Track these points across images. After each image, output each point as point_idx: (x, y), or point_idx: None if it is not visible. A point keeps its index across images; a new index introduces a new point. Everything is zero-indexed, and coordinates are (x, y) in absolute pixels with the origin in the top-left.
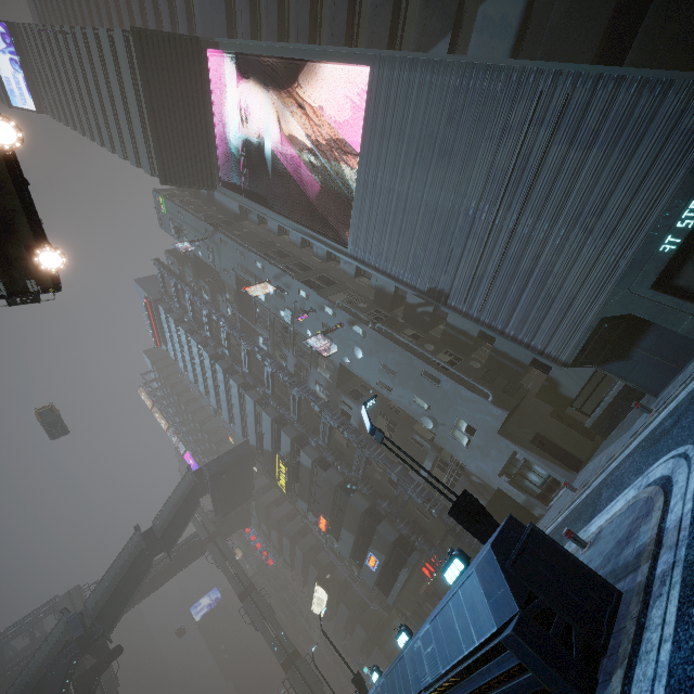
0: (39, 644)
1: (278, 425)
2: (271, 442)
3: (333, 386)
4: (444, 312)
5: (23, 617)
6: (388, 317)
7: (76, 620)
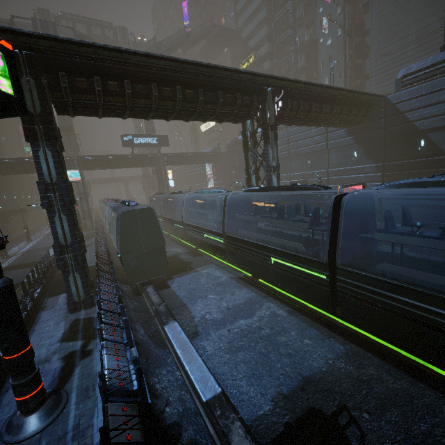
0: (107, 40)
1: (267, 39)
2: (255, 44)
3: (304, 45)
4: (367, 57)
5: (96, 19)
6: (352, 38)
7: (161, 45)
